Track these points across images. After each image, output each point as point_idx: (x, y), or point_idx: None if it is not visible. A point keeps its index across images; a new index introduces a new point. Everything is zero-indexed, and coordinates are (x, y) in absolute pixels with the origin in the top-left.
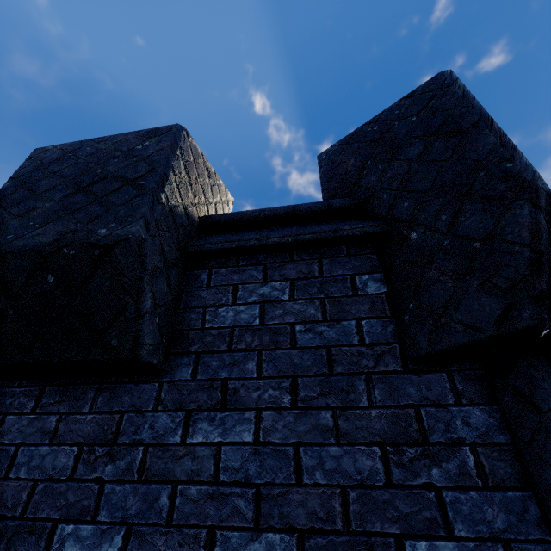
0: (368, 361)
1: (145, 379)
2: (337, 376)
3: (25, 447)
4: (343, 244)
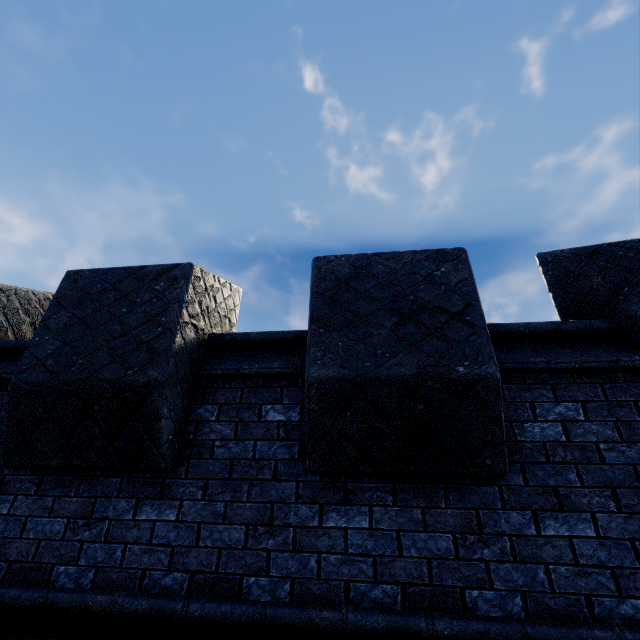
0: None
1: (483, 482)
2: None
3: (404, 533)
4: (619, 372)
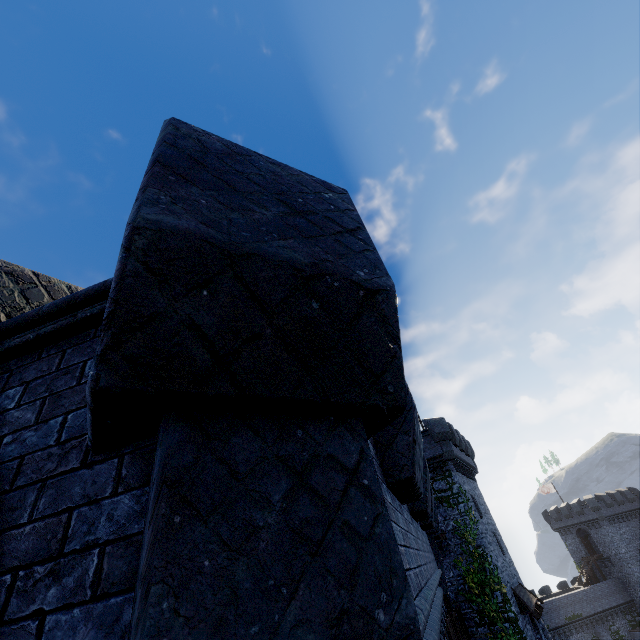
0: (52, 463)
1: None
2: (14, 492)
3: None
4: (90, 327)
